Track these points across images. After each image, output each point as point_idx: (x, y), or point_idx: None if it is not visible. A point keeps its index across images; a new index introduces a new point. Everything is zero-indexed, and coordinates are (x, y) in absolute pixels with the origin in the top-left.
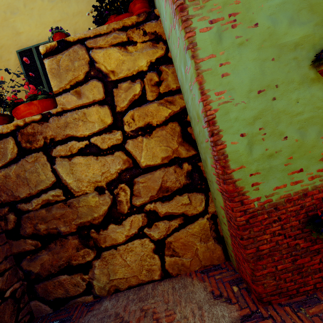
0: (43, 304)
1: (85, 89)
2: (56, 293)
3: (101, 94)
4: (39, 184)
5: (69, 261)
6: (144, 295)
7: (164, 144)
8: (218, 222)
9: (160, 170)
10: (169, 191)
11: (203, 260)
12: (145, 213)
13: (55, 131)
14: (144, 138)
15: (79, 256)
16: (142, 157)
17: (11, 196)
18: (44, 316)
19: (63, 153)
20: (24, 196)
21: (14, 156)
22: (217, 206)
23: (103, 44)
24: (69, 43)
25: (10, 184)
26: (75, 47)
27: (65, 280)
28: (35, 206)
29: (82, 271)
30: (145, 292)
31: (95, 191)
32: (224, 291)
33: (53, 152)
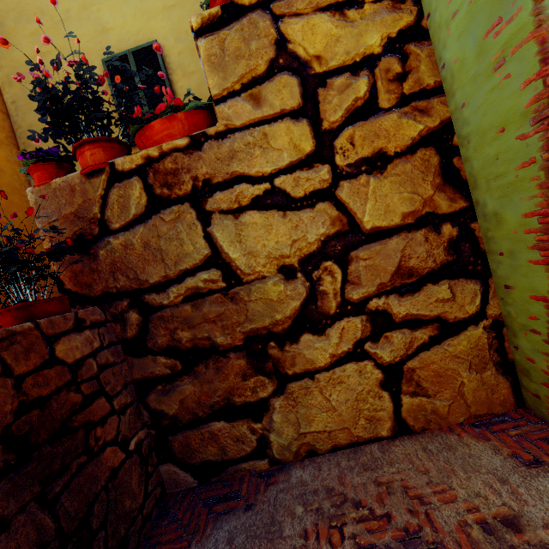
0: (181, 471)
1: (267, 90)
2: (204, 453)
3: (296, 98)
4: (182, 261)
5: (229, 397)
6: (369, 461)
7: (407, 188)
8: (505, 335)
9: (398, 237)
10: (413, 276)
11: (473, 405)
12: (367, 314)
13: (212, 166)
14: (370, 178)
15: (246, 389)
16: (366, 212)
17: (133, 280)
18: (184, 491)
19: (225, 206)
20: (155, 280)
21: (141, 211)
22: (511, 302)
23: (302, 8)
24: (243, 9)
25: (133, 260)
26: (253, 15)
27: (221, 430)
28: (173, 298)
29: (250, 415)
30: (369, 456)
31: (278, 273)
32: (543, 455)
33: (207, 203)
